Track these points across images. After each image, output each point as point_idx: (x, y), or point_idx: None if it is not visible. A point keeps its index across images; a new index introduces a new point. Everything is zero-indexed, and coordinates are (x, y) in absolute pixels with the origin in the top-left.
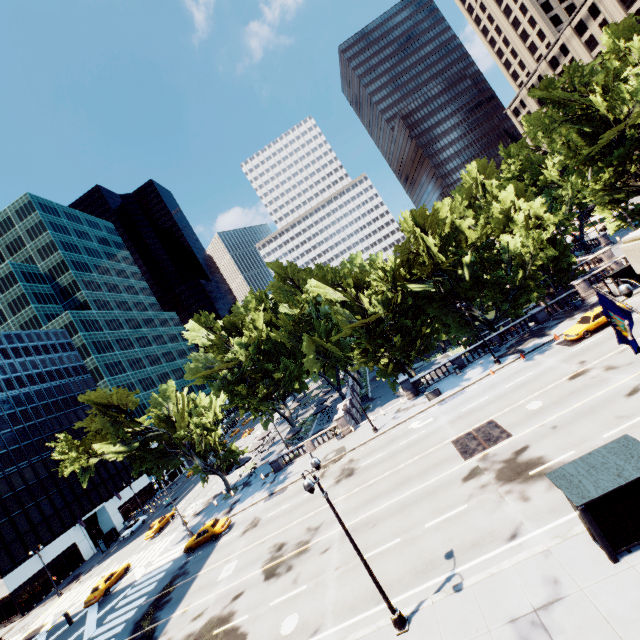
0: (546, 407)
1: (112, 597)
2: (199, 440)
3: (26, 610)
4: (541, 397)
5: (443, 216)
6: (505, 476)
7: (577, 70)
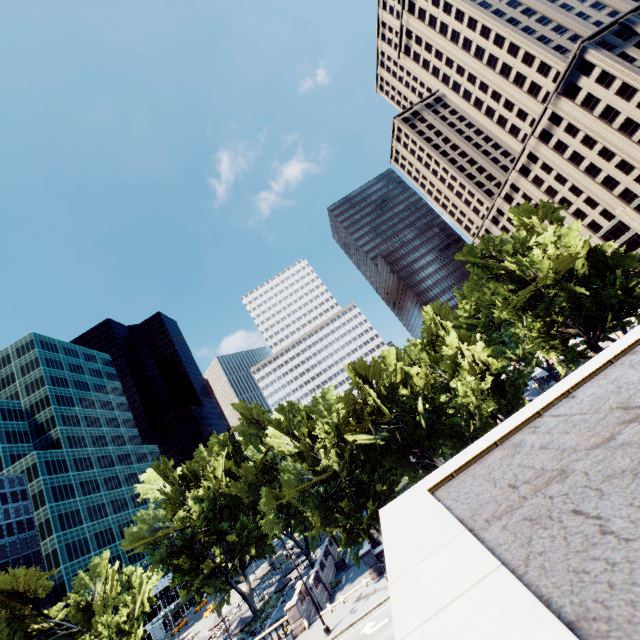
0: None
1: None
2: None
3: None
4: None
5: (393, 361)
6: None
7: (489, 241)
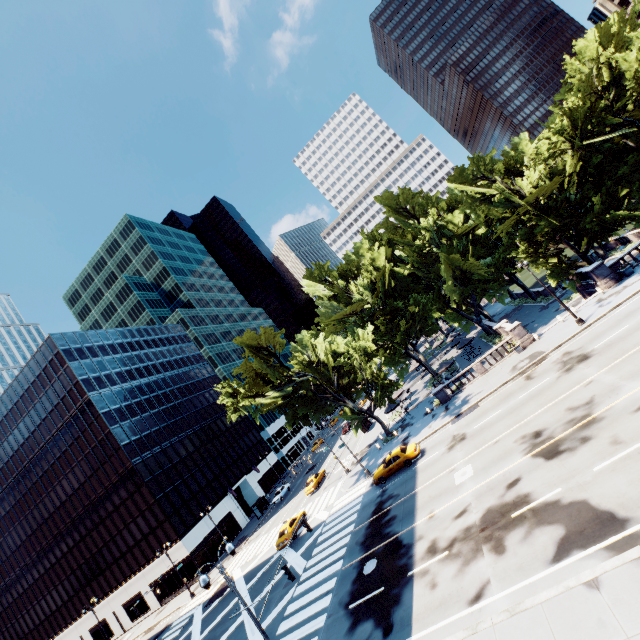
0: None
1: (303, 538)
2: (361, 368)
3: (205, 571)
4: None
5: None
6: None
7: None
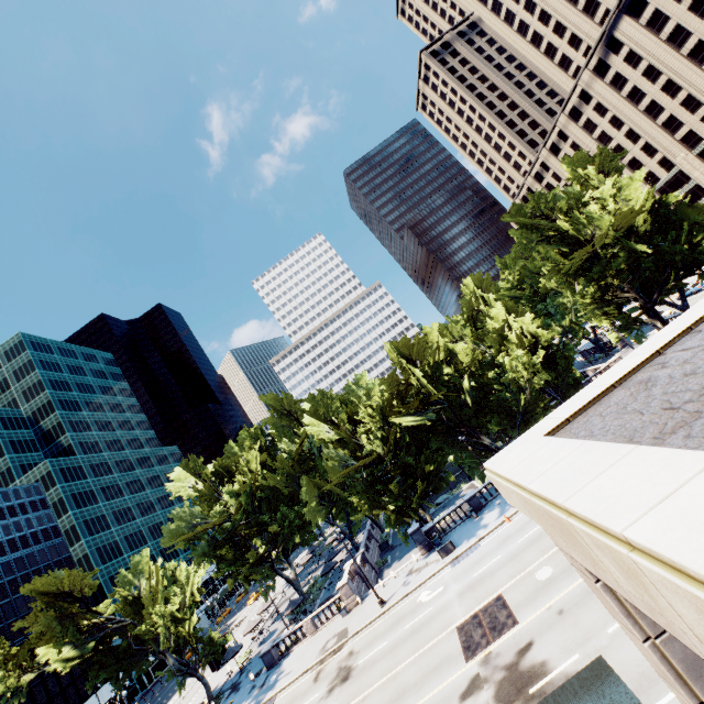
0: (555, 577)
1: None
2: (166, 635)
3: None
4: (551, 561)
5: (436, 339)
6: (504, 694)
7: (540, 198)
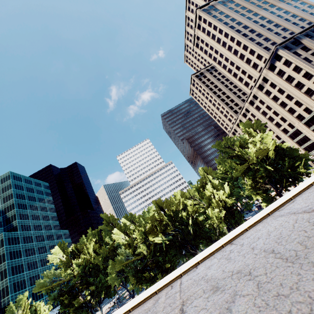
0: None
1: None
2: None
3: None
4: None
5: (179, 197)
6: None
7: (228, 139)
